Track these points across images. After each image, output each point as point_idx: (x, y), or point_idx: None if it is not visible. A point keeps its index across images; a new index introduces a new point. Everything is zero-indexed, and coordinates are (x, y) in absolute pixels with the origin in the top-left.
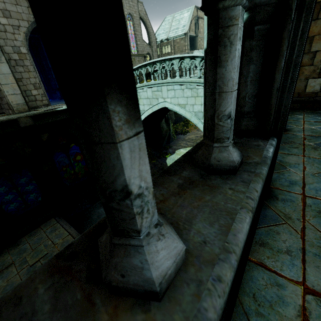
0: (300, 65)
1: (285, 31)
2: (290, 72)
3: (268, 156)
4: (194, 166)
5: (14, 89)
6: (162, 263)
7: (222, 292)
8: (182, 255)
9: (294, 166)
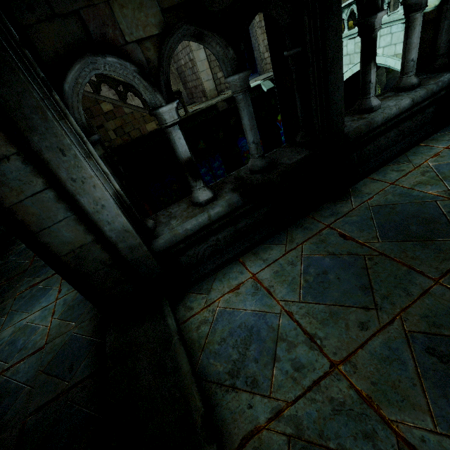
0: None
1: None
2: None
3: (441, 80)
4: (391, 92)
5: (208, 74)
6: (374, 103)
7: (390, 110)
8: (380, 105)
9: None
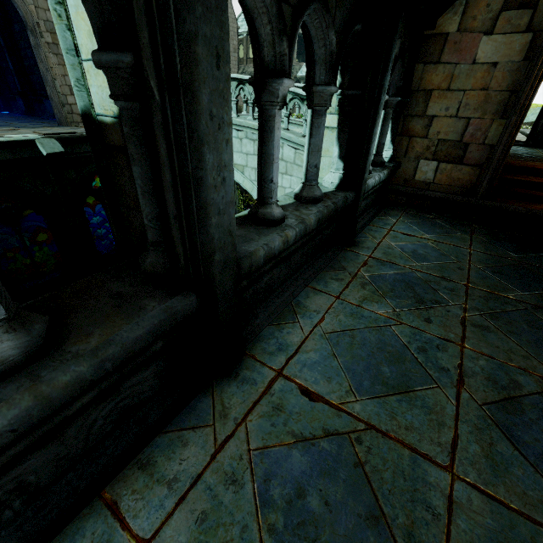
0: (369, 145)
1: (155, 124)
2: (193, 192)
3: (121, 338)
4: None
5: None
6: None
7: None
8: None
9: (309, 315)
